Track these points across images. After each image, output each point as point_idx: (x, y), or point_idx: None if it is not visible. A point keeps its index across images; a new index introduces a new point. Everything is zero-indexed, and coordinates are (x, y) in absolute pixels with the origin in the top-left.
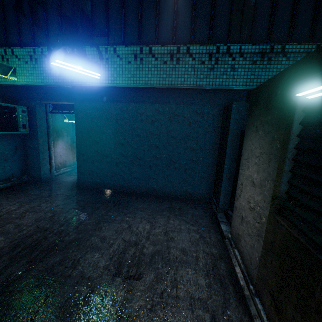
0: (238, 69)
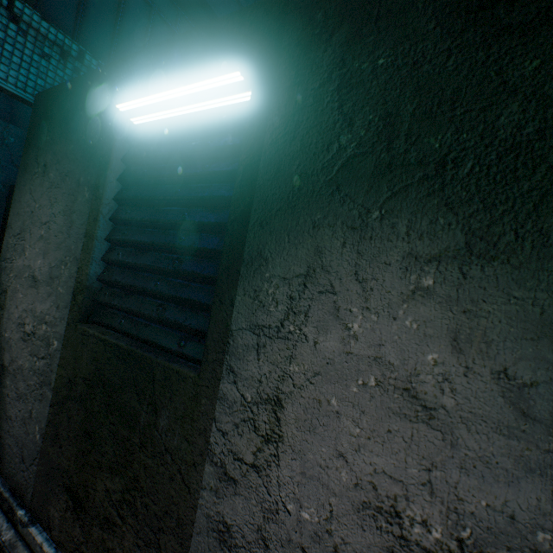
0: (5, 44)
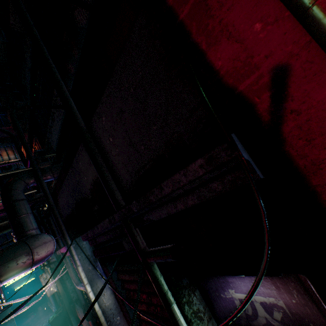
0: None
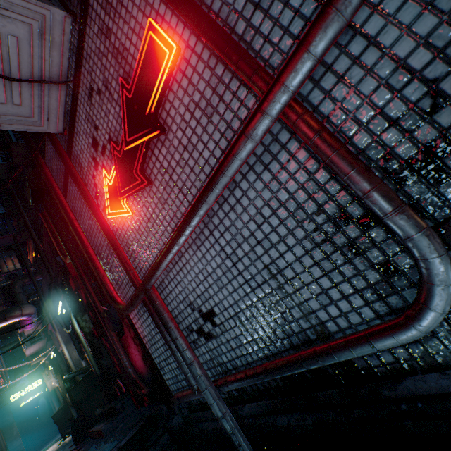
0: None
